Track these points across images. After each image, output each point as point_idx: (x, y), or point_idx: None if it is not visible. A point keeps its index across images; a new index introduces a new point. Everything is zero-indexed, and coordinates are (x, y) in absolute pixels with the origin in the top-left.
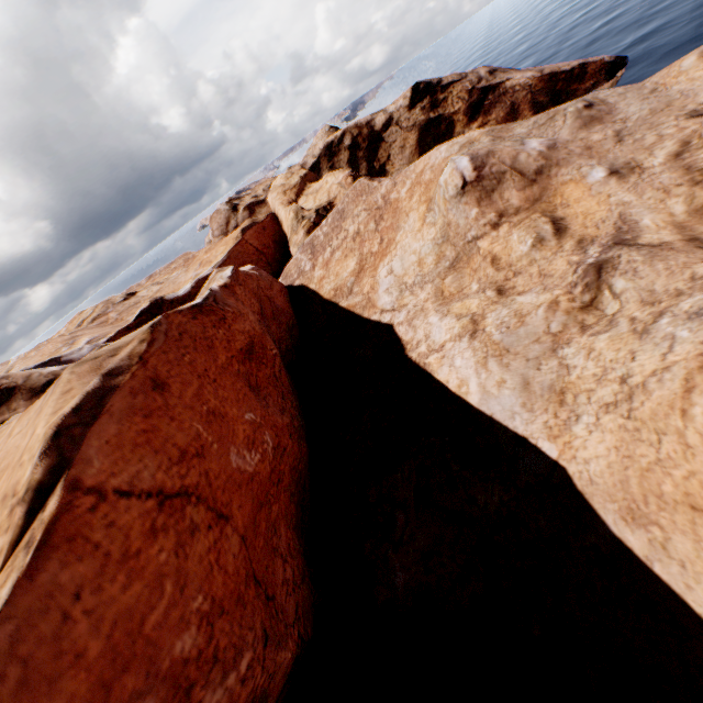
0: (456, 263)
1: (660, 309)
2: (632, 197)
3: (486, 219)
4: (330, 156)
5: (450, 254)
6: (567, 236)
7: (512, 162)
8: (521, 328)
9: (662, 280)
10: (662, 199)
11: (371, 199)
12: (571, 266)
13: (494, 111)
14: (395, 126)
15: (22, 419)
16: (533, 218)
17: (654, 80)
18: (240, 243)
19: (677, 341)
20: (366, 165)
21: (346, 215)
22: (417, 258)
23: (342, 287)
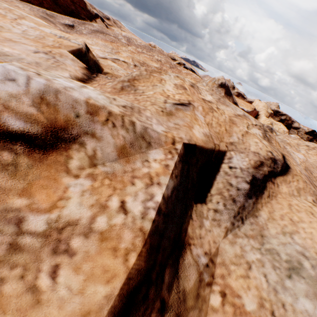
0: None
1: None
2: None
3: None
4: (274, 114)
5: None
6: None
7: None
8: None
9: None
10: None
11: None
12: None
13: None
14: (296, 131)
15: None
16: None
17: None
18: (253, 111)
19: None
20: None
21: None
22: None
23: None
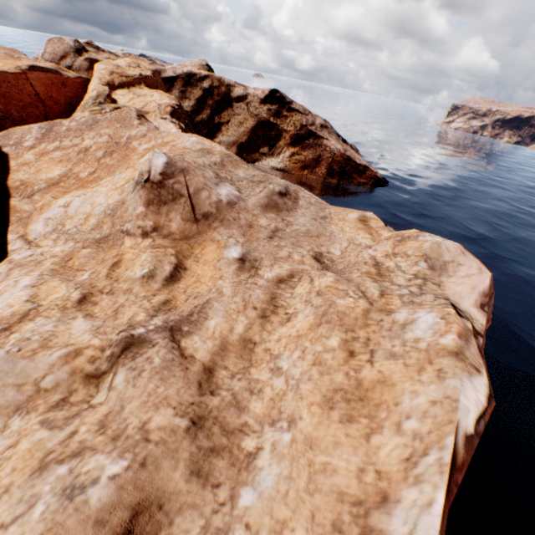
0: (104, 241)
1: (90, 444)
2: (230, 291)
3: (144, 222)
4: (187, 83)
5: (107, 229)
6: (170, 288)
7: (195, 191)
8: (25, 361)
9: (137, 404)
10: (240, 310)
11: (122, 131)
12: (127, 324)
13: (308, 151)
14: (246, 105)
15: None
16: (168, 251)
17: (332, 210)
18: (16, 73)
19: (27, 515)
20: (210, 113)
21: (96, 127)
22: (90, 211)
23: (30, 185)
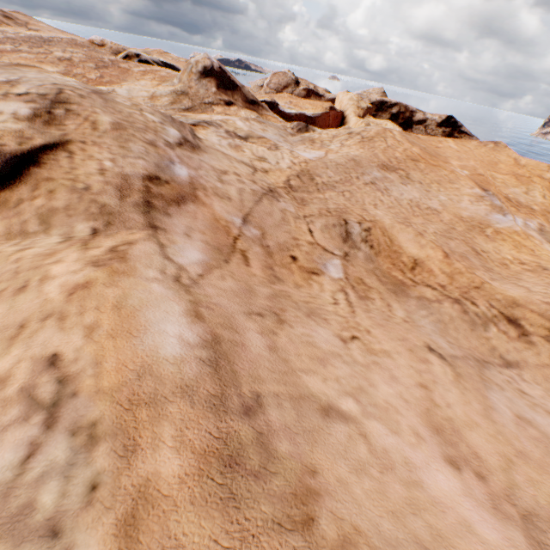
0: None
1: None
2: None
3: None
4: (378, 108)
5: None
6: None
7: None
8: None
9: None
10: None
11: None
12: None
13: None
14: (423, 127)
15: (462, 142)
16: None
17: None
18: (327, 113)
19: None
20: None
21: None
22: None
23: None
